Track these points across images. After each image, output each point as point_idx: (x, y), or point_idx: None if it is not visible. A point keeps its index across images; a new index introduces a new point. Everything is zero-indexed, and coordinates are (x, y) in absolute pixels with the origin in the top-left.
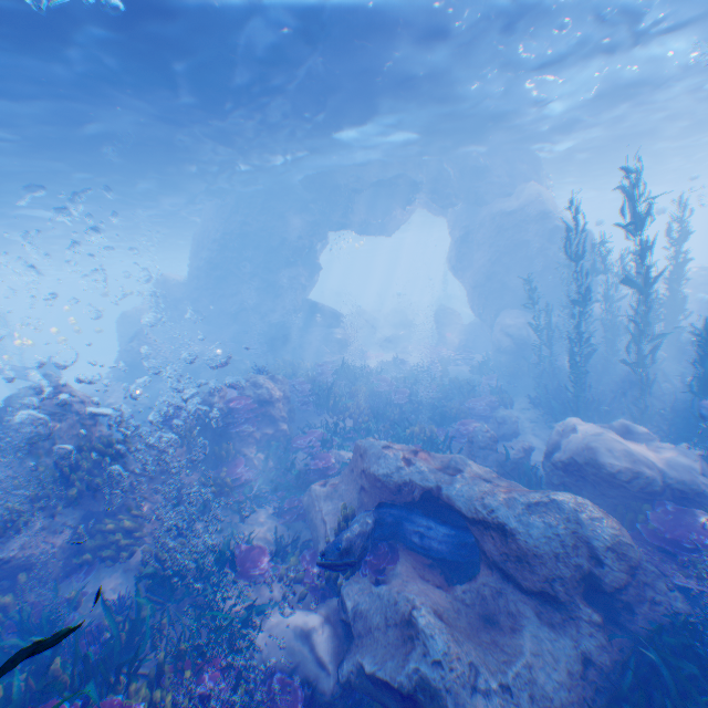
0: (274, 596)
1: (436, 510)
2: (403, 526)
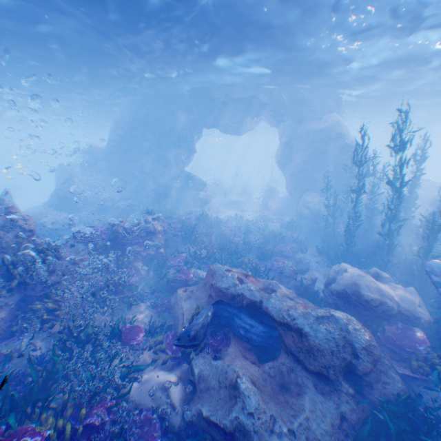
0: (146, 360)
1: (256, 314)
2: (234, 322)
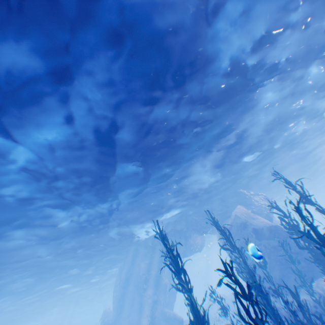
0: None
1: None
2: None
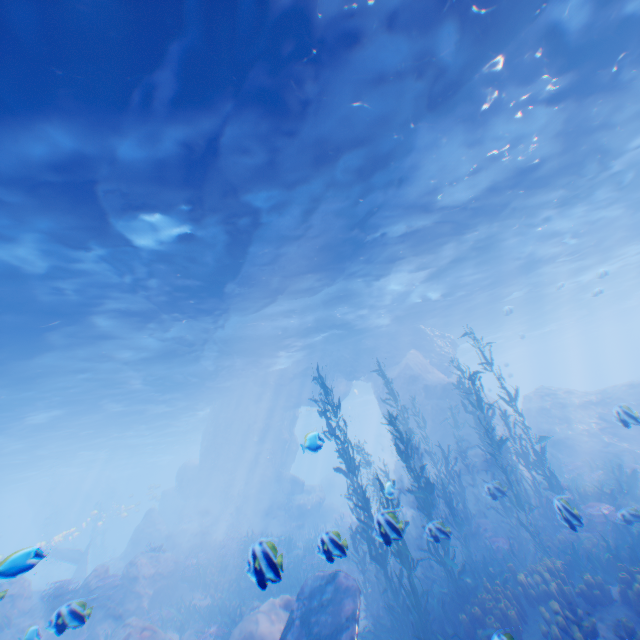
0: None
1: None
2: None
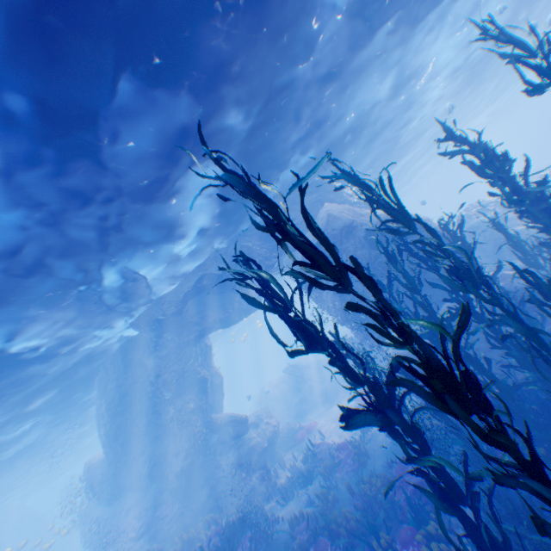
0: None
1: None
2: None
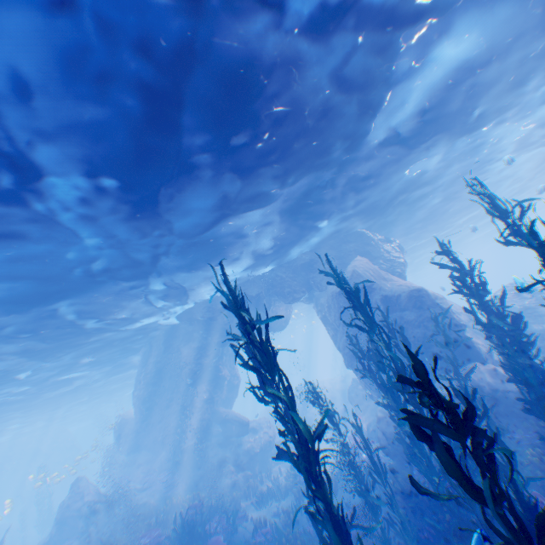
0: None
1: None
2: None
